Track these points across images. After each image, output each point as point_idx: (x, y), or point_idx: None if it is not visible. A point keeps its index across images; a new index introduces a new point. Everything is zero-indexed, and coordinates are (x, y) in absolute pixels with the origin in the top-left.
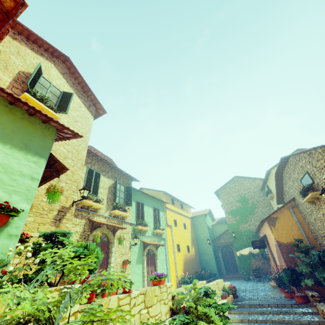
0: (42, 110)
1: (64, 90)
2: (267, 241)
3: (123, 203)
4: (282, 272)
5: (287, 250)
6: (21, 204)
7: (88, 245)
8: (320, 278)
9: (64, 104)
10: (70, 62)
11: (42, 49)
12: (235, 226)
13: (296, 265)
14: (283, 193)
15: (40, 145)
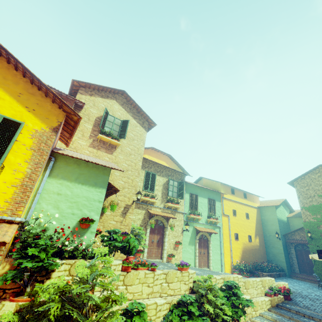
0: (110, 141)
1: (124, 117)
2: None
3: (176, 196)
4: None
5: None
6: (95, 216)
7: (129, 239)
8: None
9: (123, 131)
10: (126, 94)
11: (108, 92)
12: (313, 225)
13: None
14: None
15: (102, 181)
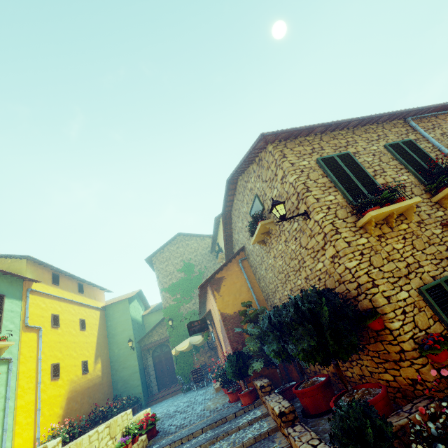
0: None
1: None
2: (212, 320)
3: None
4: (226, 362)
5: (233, 324)
6: None
7: None
8: (270, 353)
9: None
10: None
11: None
12: (174, 309)
13: (245, 345)
14: (232, 244)
15: None
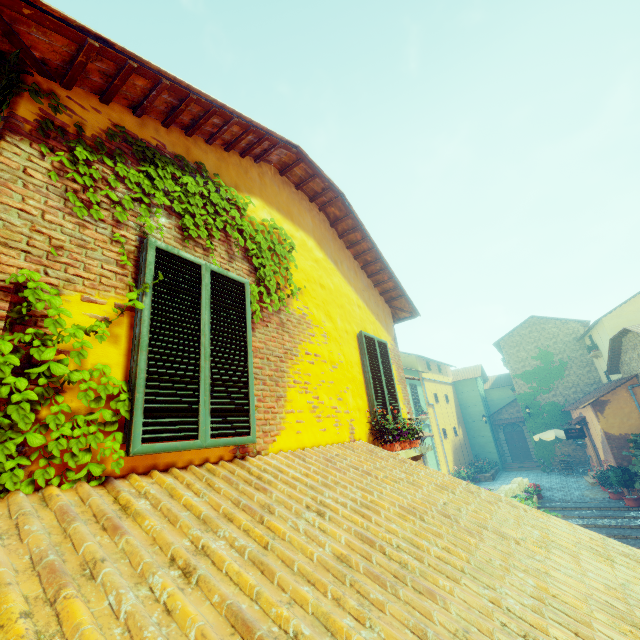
0: None
1: None
2: (586, 426)
3: None
4: (609, 472)
5: (618, 444)
6: None
7: None
8: None
9: None
10: None
11: None
12: (529, 397)
13: (630, 463)
14: (619, 361)
15: None
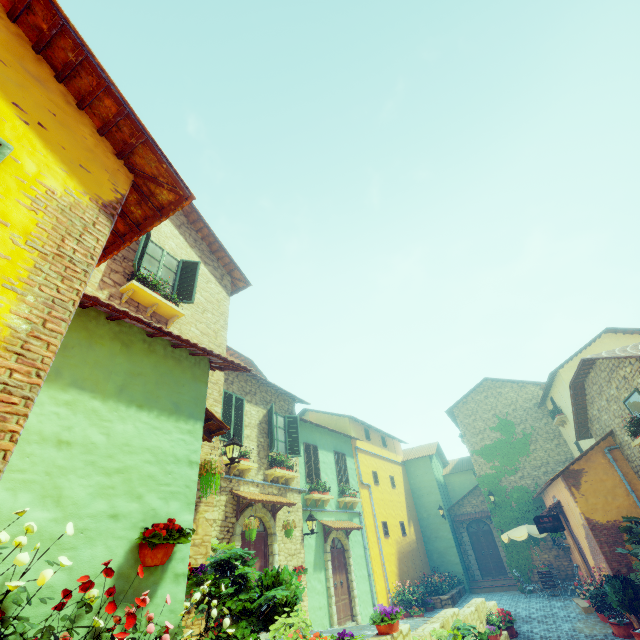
0: (157, 305)
1: (183, 256)
2: (563, 514)
3: (284, 452)
4: (605, 585)
5: (608, 537)
6: (182, 515)
7: (278, 573)
8: None
9: (187, 285)
10: (190, 205)
11: None
12: (493, 479)
13: (631, 569)
14: (587, 418)
15: (193, 398)
